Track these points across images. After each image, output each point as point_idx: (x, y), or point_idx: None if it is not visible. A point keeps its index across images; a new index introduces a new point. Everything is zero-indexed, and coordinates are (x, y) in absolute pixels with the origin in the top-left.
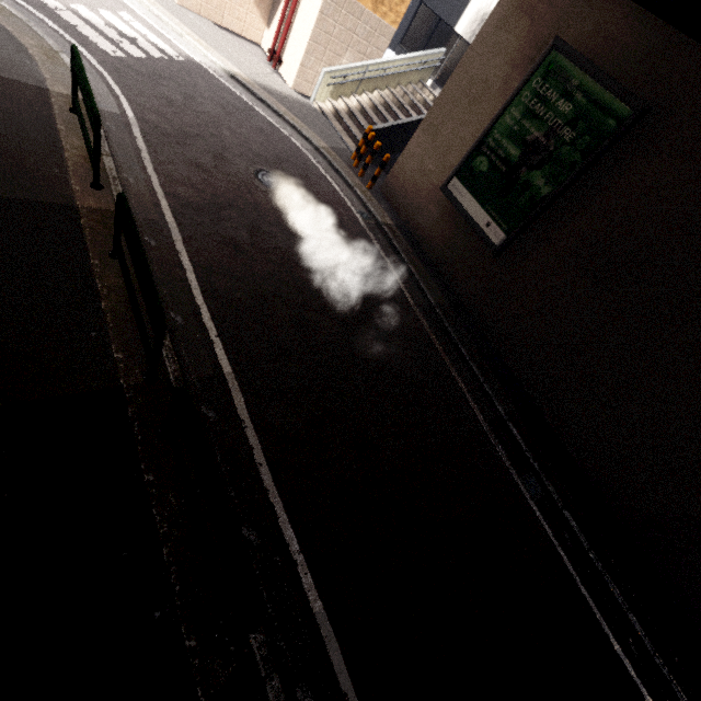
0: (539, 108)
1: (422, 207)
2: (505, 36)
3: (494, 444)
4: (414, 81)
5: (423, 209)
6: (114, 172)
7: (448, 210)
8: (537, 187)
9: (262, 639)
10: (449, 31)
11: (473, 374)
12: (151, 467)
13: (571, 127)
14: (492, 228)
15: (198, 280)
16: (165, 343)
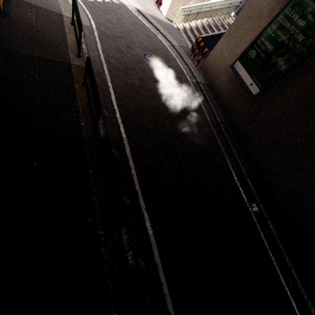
0: (287, 24)
1: (220, 75)
2: None
3: (238, 186)
4: (225, 13)
5: (220, 76)
6: (86, 51)
7: (232, 77)
8: (279, 66)
9: (127, 237)
10: None
11: (233, 154)
12: (92, 167)
13: (303, 34)
14: (253, 86)
15: (116, 99)
16: (101, 122)
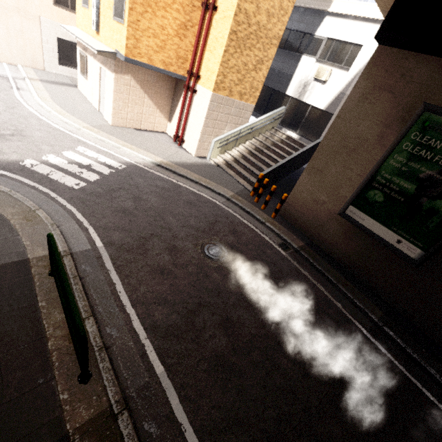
0: (425, 153)
1: (323, 227)
2: (369, 106)
3: None
4: (269, 129)
5: (324, 228)
6: (98, 338)
7: (350, 229)
8: None
9: None
10: (282, 95)
11: None
12: None
13: None
14: (404, 244)
15: None
16: None
